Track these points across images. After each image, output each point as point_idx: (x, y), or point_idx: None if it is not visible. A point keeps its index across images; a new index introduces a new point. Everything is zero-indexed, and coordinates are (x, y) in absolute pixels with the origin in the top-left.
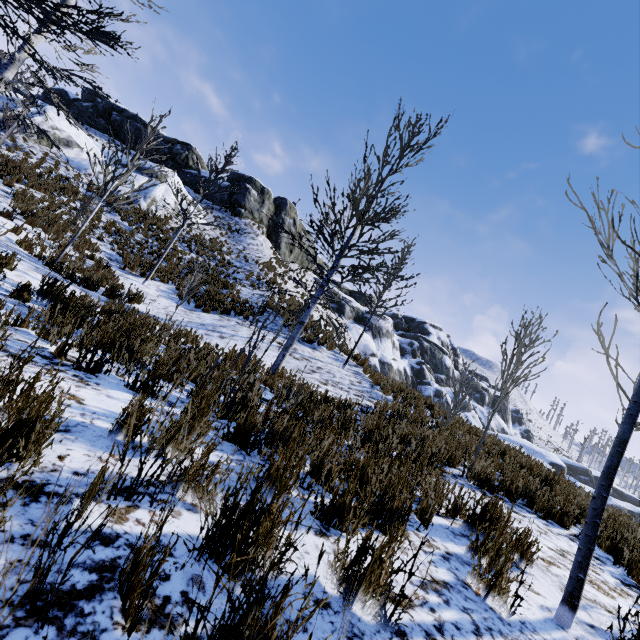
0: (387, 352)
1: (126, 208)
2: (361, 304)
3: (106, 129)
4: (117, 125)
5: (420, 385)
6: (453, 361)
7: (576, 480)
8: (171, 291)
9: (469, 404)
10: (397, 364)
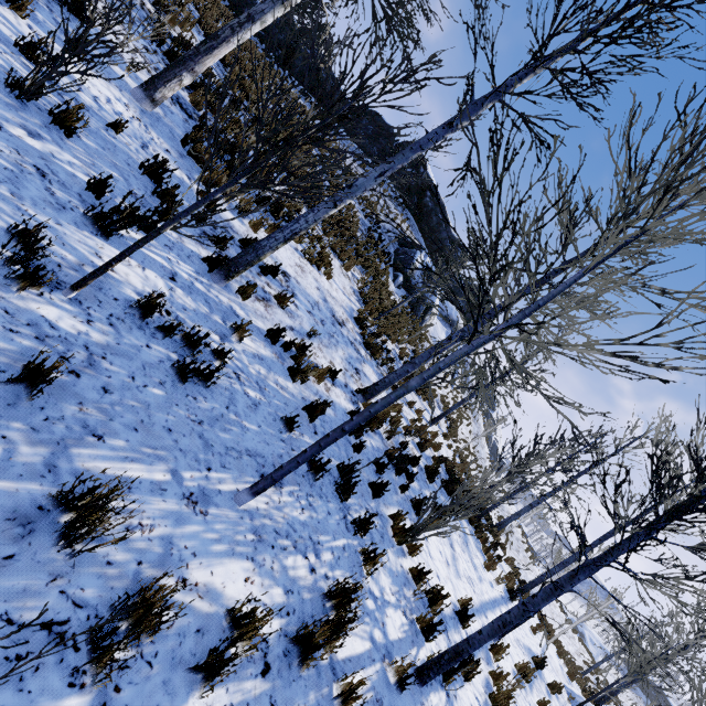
0: None
1: (453, 396)
2: None
3: (414, 209)
4: (425, 210)
5: None
6: None
7: None
8: None
9: None
10: None
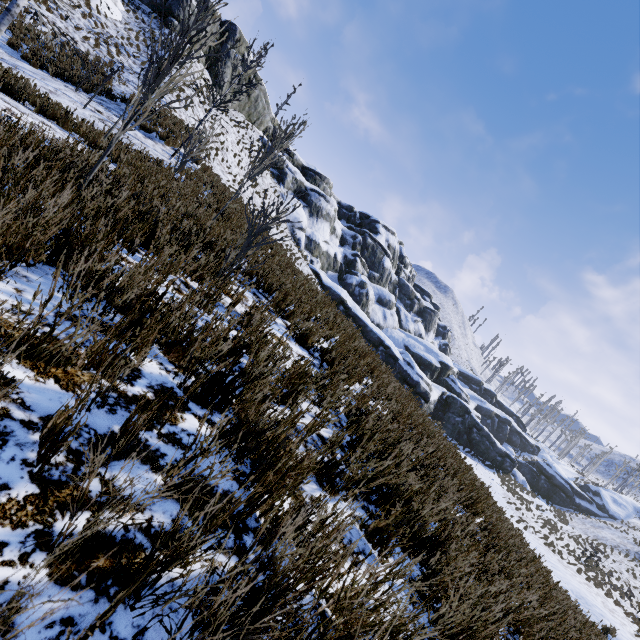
0: (321, 233)
1: None
2: (312, 183)
3: None
4: None
5: (348, 274)
6: (396, 267)
7: (468, 387)
8: (4, 39)
9: (392, 303)
10: (328, 247)
